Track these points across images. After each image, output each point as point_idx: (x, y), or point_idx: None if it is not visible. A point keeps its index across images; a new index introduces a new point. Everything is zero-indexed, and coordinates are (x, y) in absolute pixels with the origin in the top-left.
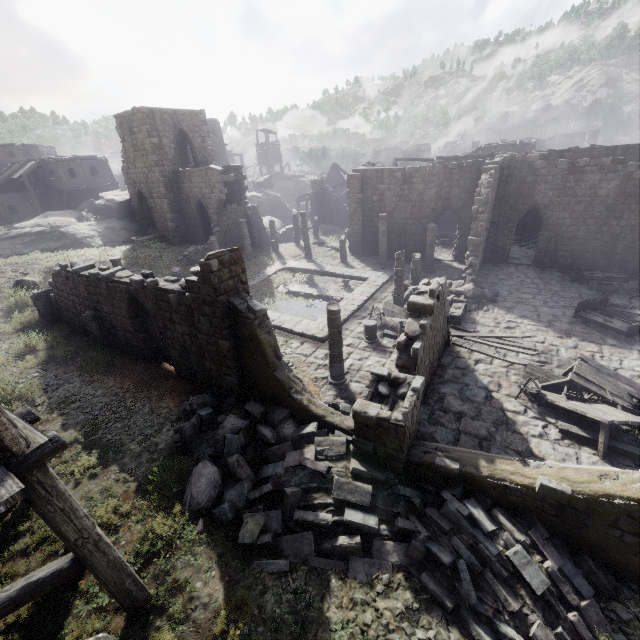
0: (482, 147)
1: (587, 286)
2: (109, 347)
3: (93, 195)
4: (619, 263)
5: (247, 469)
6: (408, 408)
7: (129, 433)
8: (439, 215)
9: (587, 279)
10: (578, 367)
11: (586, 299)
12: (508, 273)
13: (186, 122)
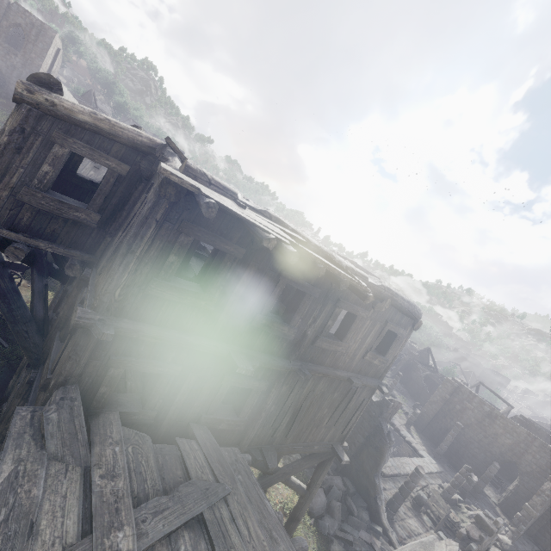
0: None
1: None
2: None
3: None
4: None
5: (340, 516)
6: None
7: None
8: (504, 461)
9: None
10: None
11: None
12: None
13: None
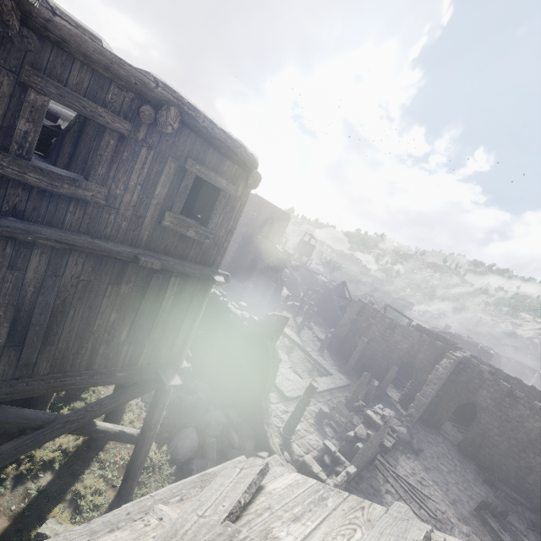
0: (452, 333)
1: (495, 493)
2: None
3: None
4: (528, 492)
5: (215, 453)
6: (339, 482)
7: None
8: (402, 363)
9: (497, 487)
10: None
11: (489, 501)
12: (436, 440)
13: (277, 215)
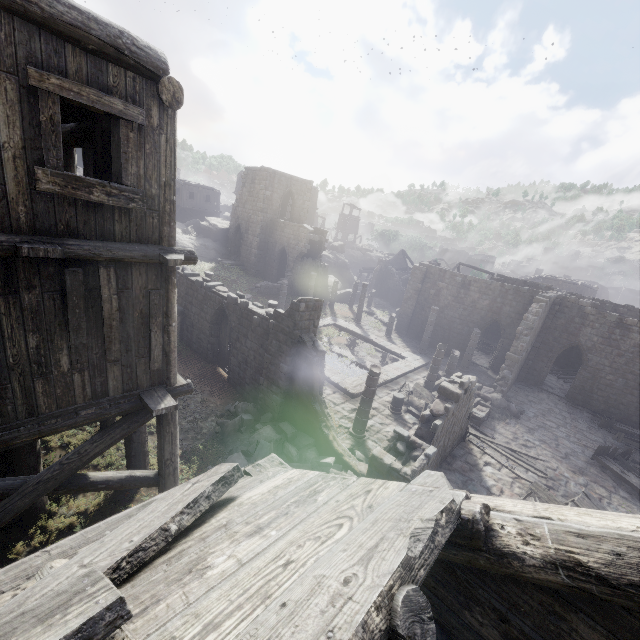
0: (544, 277)
1: (614, 435)
2: (181, 340)
3: (199, 216)
4: None
5: None
6: (417, 467)
7: (183, 412)
8: (486, 324)
9: (616, 429)
10: (580, 499)
11: (607, 445)
12: (539, 397)
13: (296, 186)
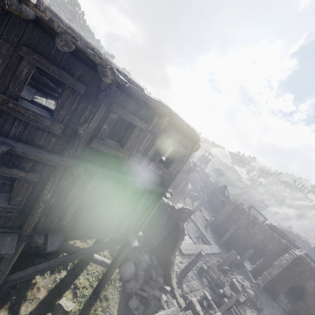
0: (293, 233)
1: None
2: None
3: None
4: None
5: (142, 280)
6: None
7: None
8: (257, 248)
9: None
10: None
11: None
12: (272, 304)
13: None
